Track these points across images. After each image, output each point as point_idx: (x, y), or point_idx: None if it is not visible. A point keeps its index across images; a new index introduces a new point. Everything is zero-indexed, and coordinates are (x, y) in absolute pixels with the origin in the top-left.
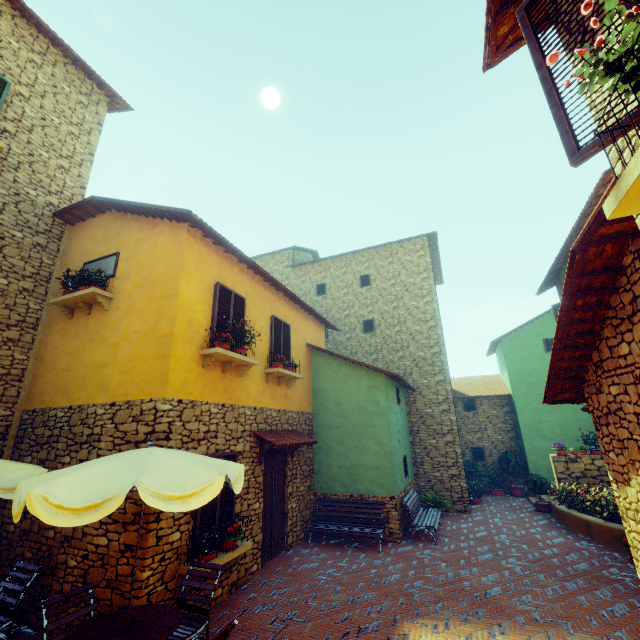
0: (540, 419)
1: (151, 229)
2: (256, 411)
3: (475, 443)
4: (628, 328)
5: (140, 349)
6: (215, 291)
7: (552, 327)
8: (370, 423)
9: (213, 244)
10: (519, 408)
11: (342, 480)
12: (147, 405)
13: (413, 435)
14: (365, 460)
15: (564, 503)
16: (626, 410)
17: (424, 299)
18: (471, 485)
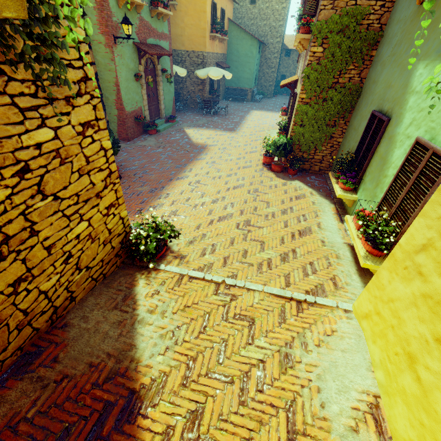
0: None
1: None
2: (217, 55)
3: (284, 73)
4: None
5: (194, 32)
6: (212, 5)
7: None
8: (248, 61)
9: None
10: None
11: (235, 82)
12: (200, 53)
13: (260, 67)
14: (244, 76)
15: None
16: None
17: None
18: (276, 90)
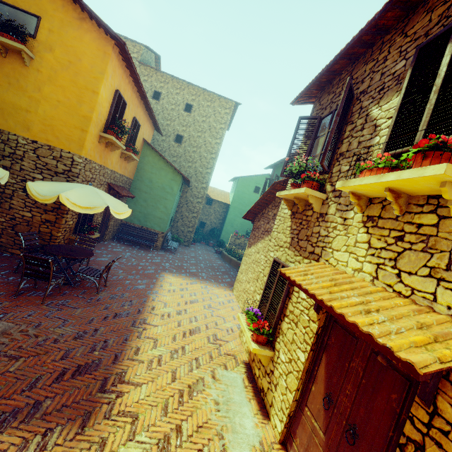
0: (235, 219)
1: (78, 19)
2: (112, 172)
3: (203, 220)
4: (274, 209)
5: (61, 115)
6: (115, 95)
7: (262, 182)
8: (165, 197)
9: (122, 60)
10: (230, 212)
11: (139, 218)
12: (66, 154)
13: (179, 208)
14: (155, 213)
15: (227, 252)
16: (261, 229)
17: (216, 140)
18: (194, 237)
